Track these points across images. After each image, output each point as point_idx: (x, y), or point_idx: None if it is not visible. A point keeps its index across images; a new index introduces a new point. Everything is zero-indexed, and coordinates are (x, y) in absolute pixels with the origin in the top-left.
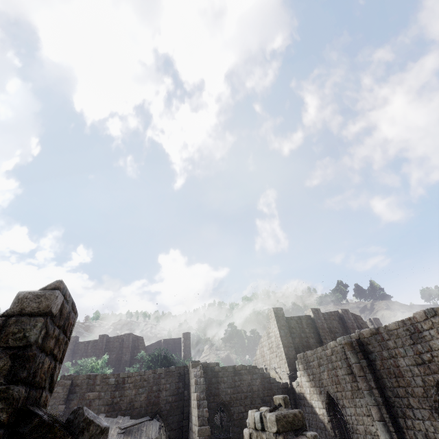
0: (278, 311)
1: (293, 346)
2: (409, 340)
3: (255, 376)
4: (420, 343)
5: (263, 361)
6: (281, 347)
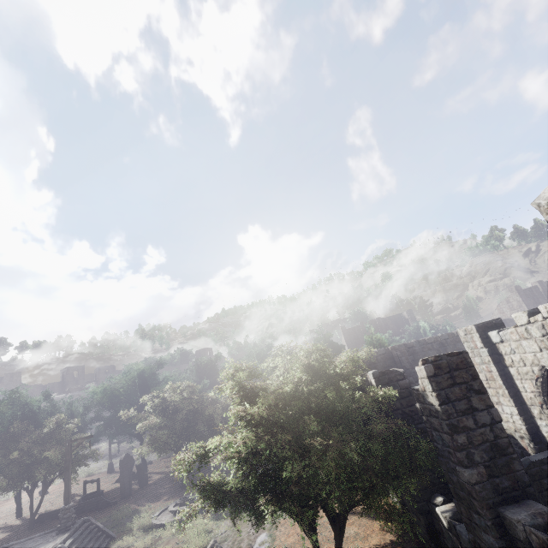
0: (517, 287)
1: (531, 304)
2: None
3: (514, 322)
4: None
5: (503, 315)
6: (524, 306)
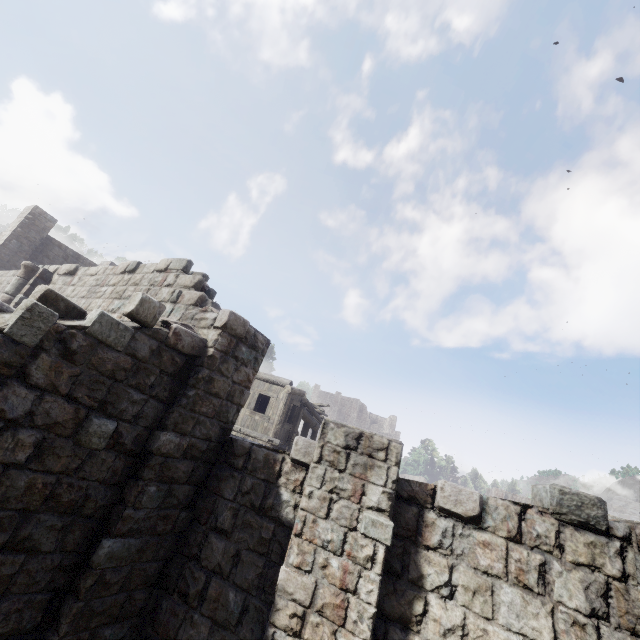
0: (43, 217)
1: None
2: (85, 292)
3: None
4: (88, 298)
5: None
6: None
